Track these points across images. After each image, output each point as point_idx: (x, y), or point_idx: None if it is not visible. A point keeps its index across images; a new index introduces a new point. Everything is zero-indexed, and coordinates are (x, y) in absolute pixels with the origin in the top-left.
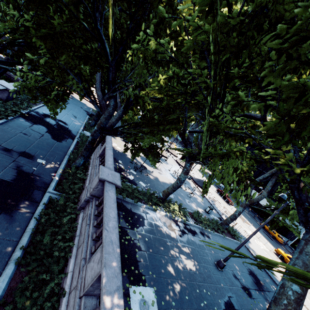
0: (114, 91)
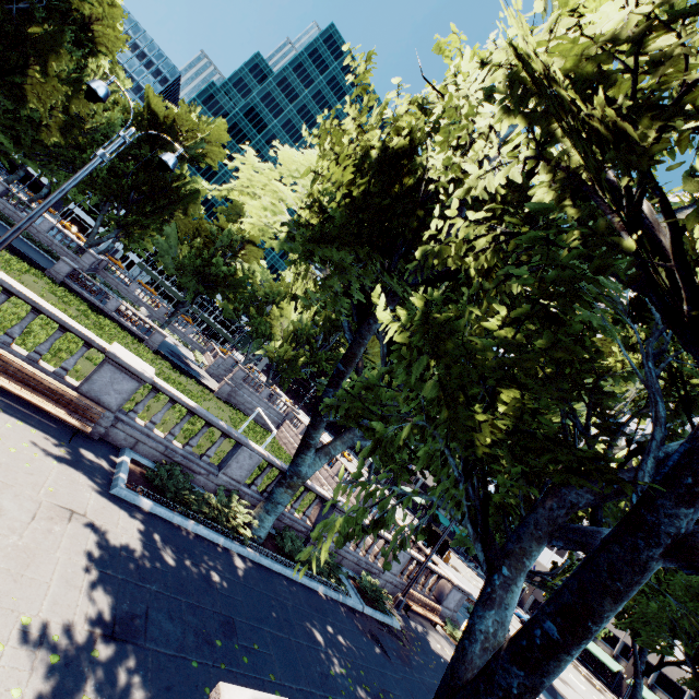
0: None
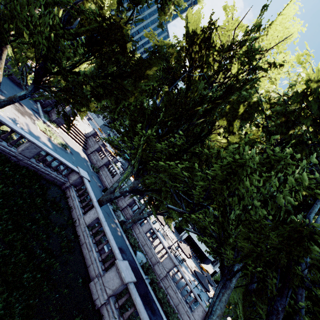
0: None
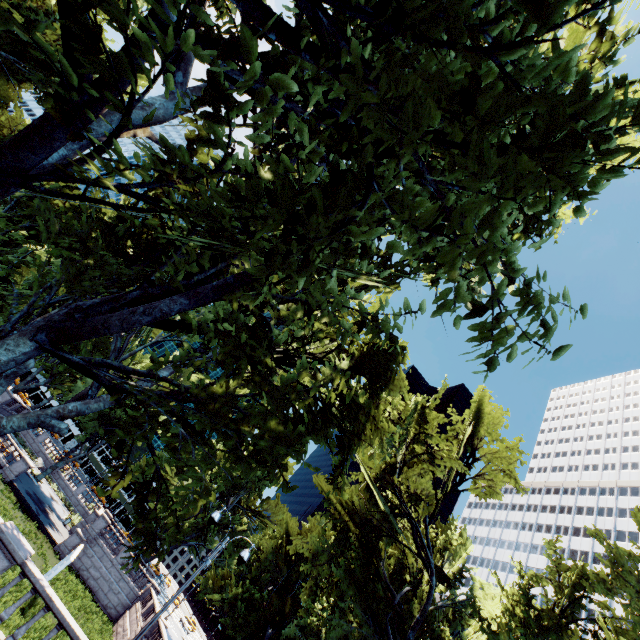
0: None
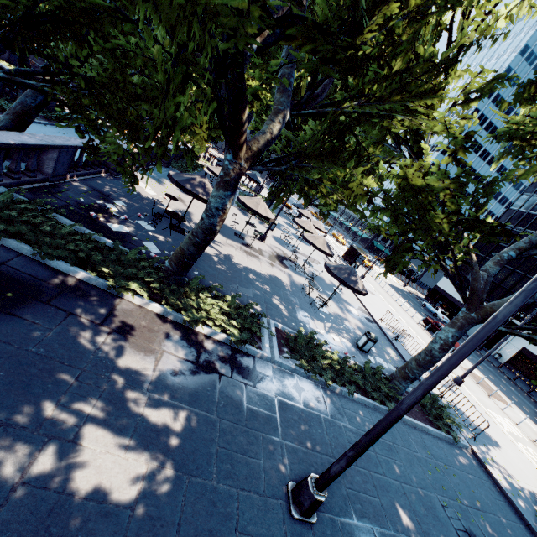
0: None
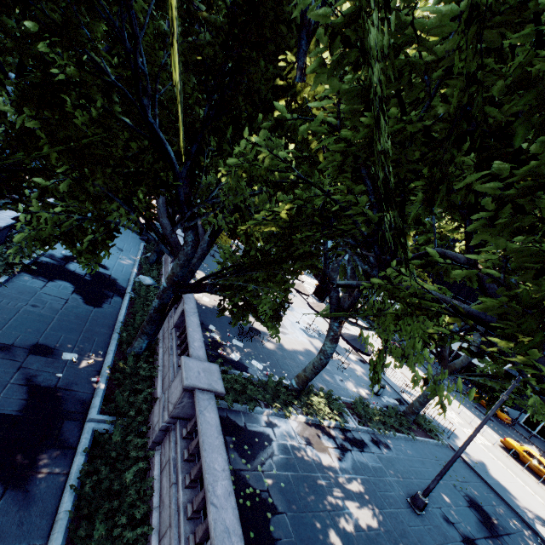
0: (191, 216)
